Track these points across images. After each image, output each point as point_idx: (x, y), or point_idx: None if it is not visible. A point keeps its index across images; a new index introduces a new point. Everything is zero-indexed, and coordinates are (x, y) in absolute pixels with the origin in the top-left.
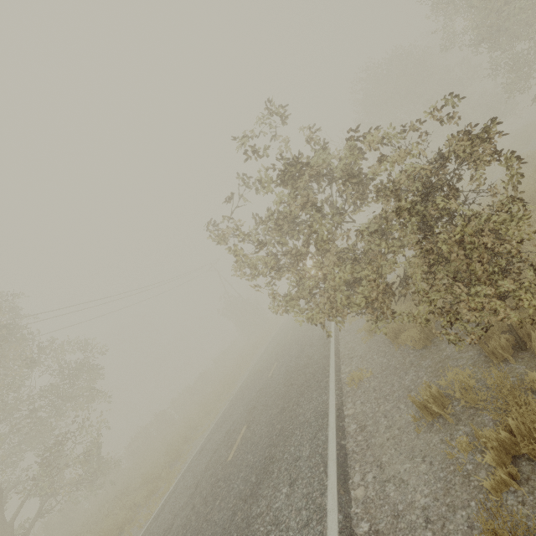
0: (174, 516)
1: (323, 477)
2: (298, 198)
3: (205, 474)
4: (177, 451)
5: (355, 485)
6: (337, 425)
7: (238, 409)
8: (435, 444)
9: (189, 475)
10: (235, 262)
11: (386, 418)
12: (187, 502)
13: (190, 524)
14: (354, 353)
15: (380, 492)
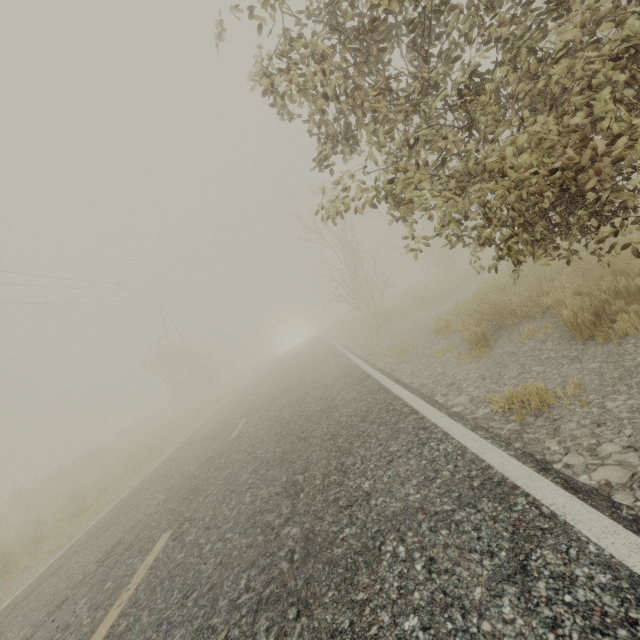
0: None
1: None
2: None
3: None
4: None
5: None
6: (614, 515)
7: (151, 499)
8: None
9: None
10: None
11: None
12: None
13: None
14: (453, 377)
15: None
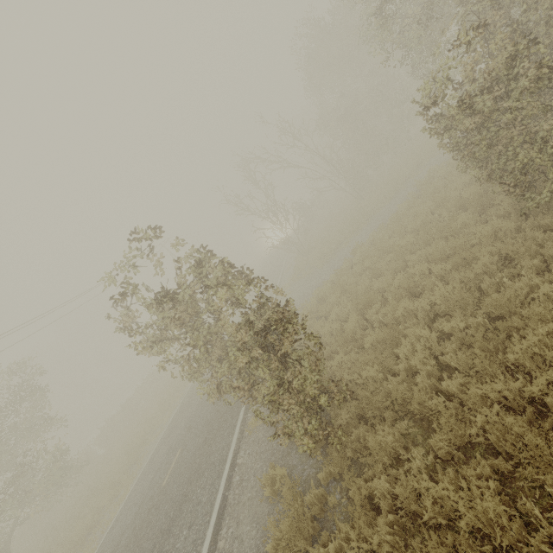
0: (122, 533)
1: (206, 527)
2: (175, 319)
3: (147, 494)
4: (134, 456)
5: (221, 537)
6: (228, 474)
7: (181, 423)
8: (265, 514)
9: (138, 489)
10: (137, 354)
11: (254, 477)
12: (131, 522)
13: (130, 546)
14: None
15: (231, 547)
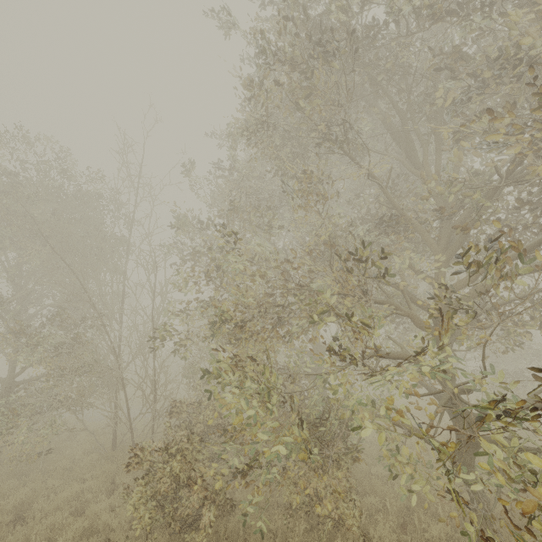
0: None
1: None
2: None
3: None
4: None
5: None
6: None
7: None
8: None
9: None
10: None
11: None
12: None
13: None
14: None
15: None
